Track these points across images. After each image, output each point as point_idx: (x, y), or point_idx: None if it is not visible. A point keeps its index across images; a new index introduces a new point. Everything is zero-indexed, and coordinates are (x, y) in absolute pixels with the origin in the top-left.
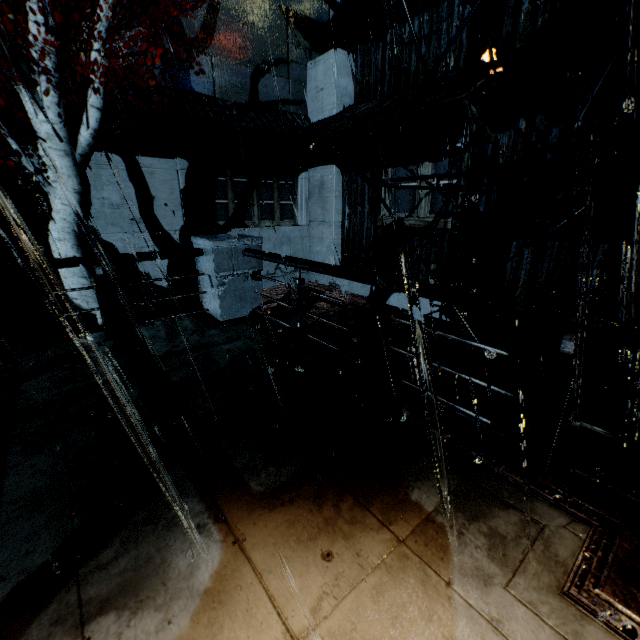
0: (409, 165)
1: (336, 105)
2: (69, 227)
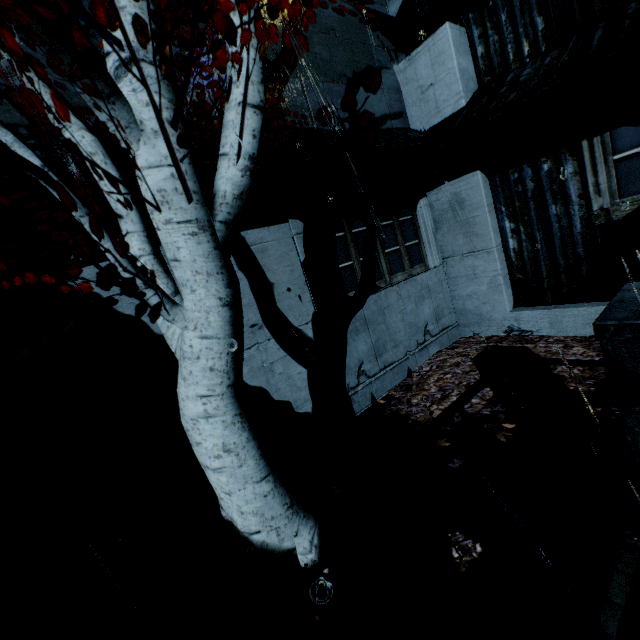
0: None
1: (463, 93)
2: (220, 382)
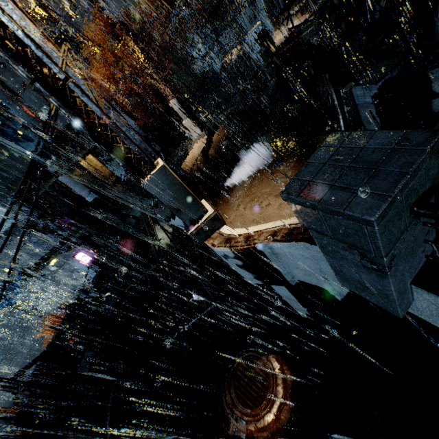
0: None
1: None
2: (204, 49)
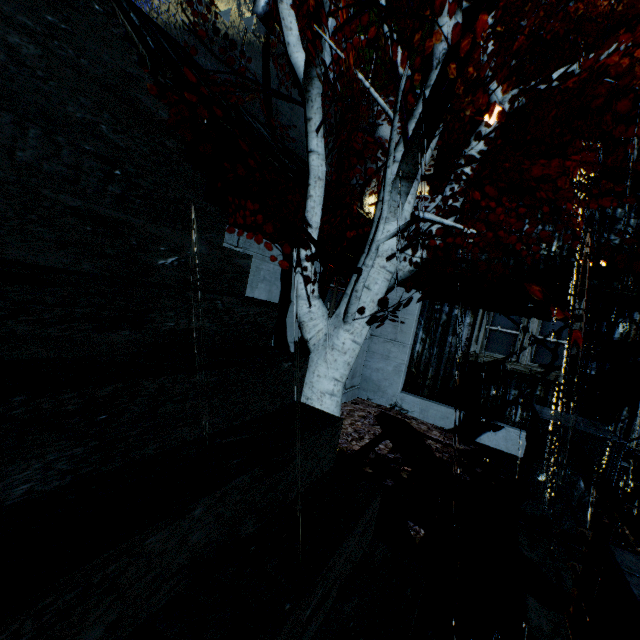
0: (511, 314)
1: None
2: (346, 374)
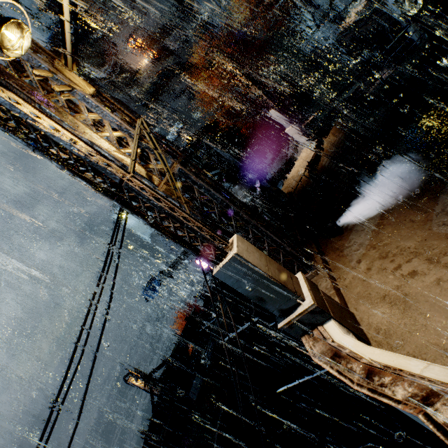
0: None
1: None
2: (313, 24)
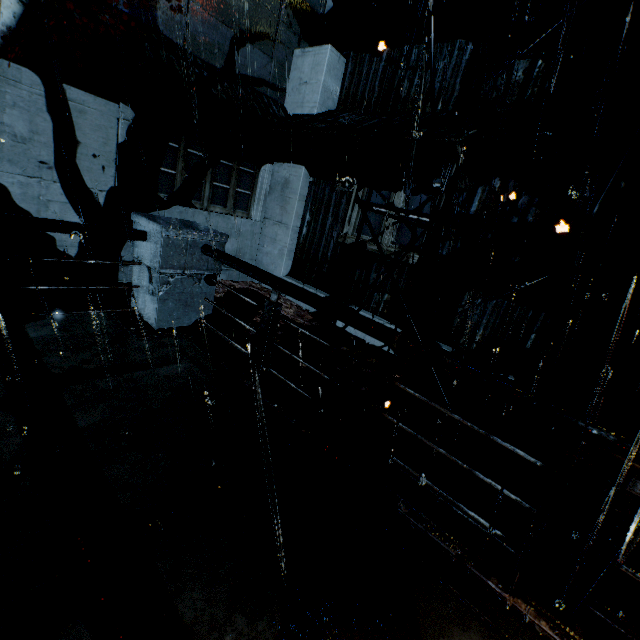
0: (382, 189)
1: (318, 105)
2: None
